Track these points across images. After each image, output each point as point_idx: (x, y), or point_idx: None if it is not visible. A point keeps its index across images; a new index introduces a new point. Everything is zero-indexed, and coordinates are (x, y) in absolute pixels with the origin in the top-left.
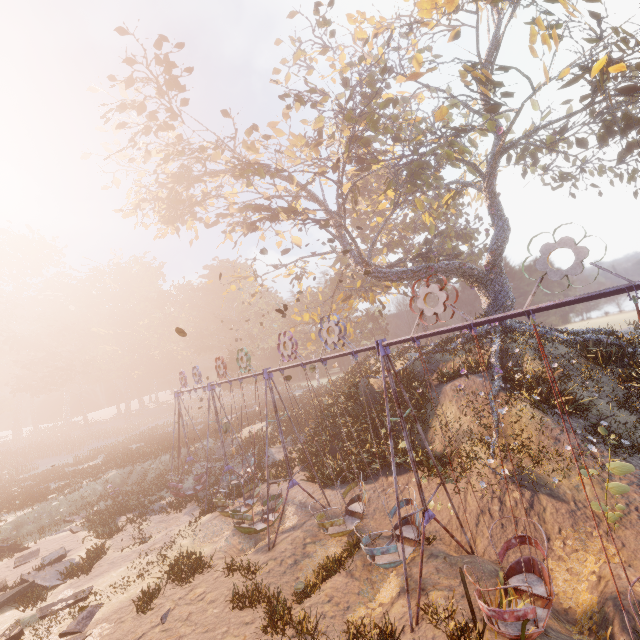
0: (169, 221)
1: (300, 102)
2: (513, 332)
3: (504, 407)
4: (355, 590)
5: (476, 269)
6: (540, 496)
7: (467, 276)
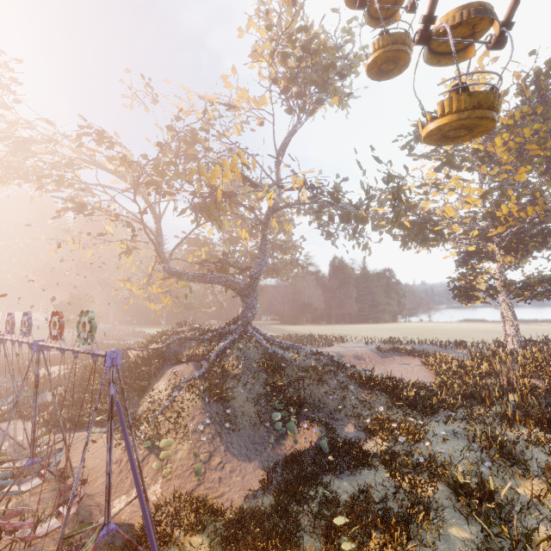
0: (1, 180)
1: (98, 142)
2: (247, 335)
3: (182, 390)
4: None
5: (240, 285)
6: (152, 454)
7: (233, 288)
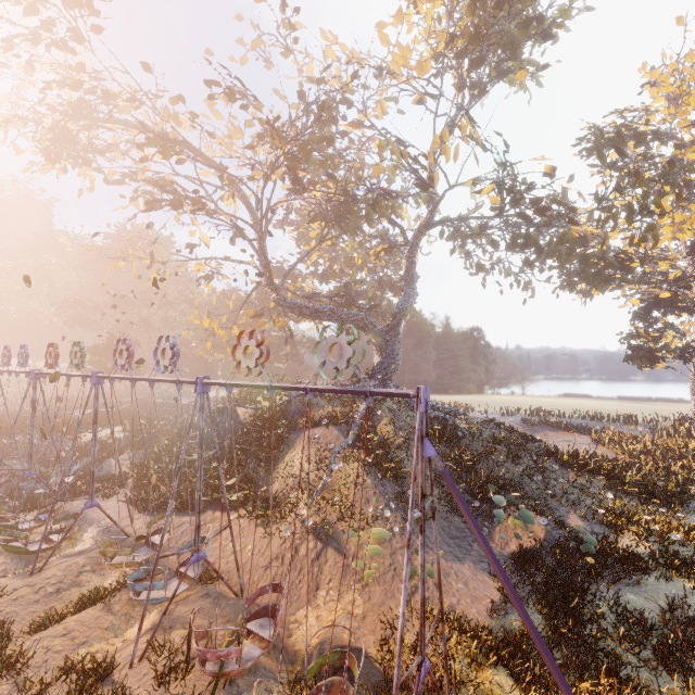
0: (49, 158)
1: (230, 97)
2: None
3: (340, 463)
4: (104, 625)
5: (377, 326)
6: (329, 549)
7: (368, 330)
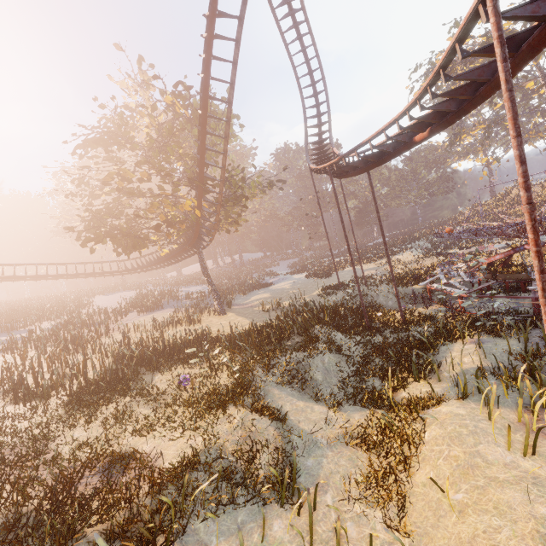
0: None
1: None
2: None
3: None
4: None
5: None
6: None
7: None
